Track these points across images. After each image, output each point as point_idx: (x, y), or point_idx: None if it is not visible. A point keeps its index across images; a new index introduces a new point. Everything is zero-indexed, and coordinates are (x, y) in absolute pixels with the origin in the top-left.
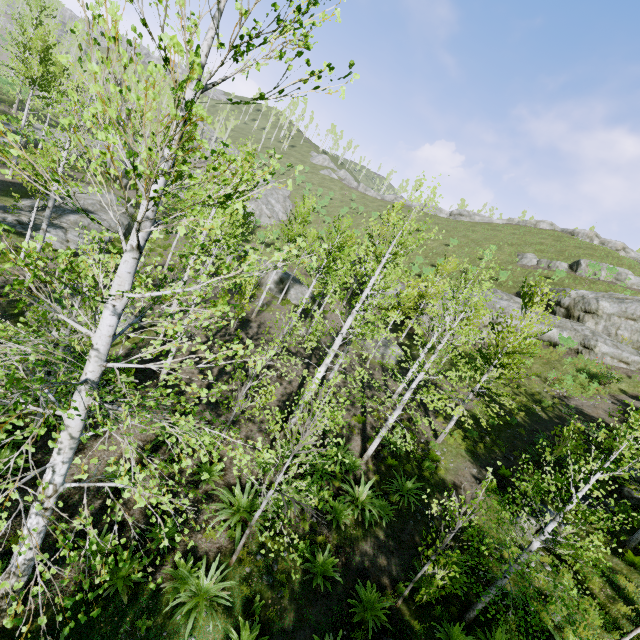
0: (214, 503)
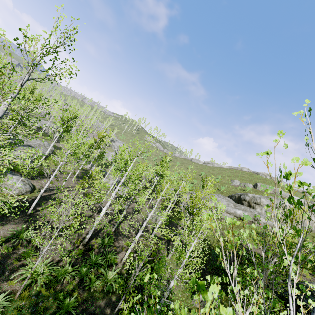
0: (24, 269)
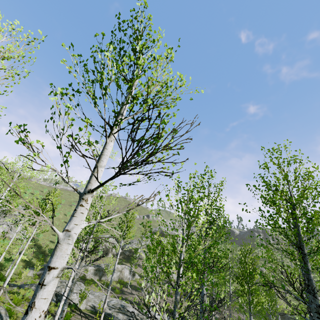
0: None
